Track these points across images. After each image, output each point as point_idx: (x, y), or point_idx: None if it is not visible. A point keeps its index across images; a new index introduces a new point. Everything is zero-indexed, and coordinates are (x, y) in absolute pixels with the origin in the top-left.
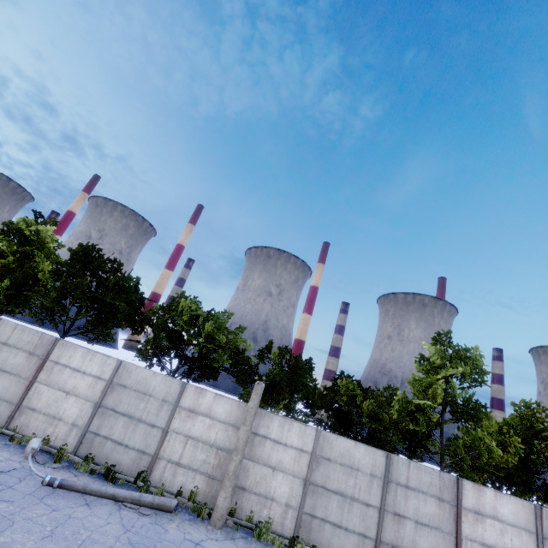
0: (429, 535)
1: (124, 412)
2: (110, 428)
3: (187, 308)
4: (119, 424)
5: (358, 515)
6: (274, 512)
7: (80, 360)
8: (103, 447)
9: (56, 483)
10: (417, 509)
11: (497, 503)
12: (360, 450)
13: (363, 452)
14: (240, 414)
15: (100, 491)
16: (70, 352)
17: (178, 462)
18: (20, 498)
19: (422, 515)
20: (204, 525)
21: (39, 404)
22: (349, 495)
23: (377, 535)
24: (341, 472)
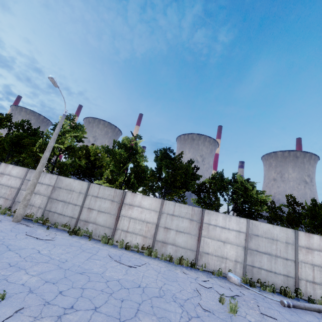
0: None
1: (264, 251)
2: (259, 262)
3: (239, 180)
4: (264, 259)
5: None
6: None
7: (223, 221)
8: (260, 274)
9: (291, 305)
10: None
11: None
12: None
13: None
14: None
15: (312, 308)
16: (214, 217)
17: (313, 281)
18: (296, 319)
19: None
20: None
21: (209, 250)
22: None
23: None
24: None
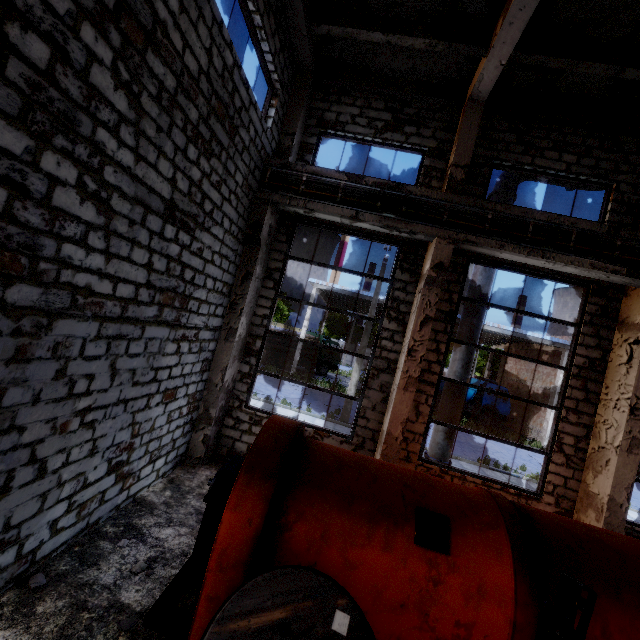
0: None
1: None
2: None
3: None
4: None
5: None
6: None
7: None
8: None
9: None
10: None
11: None
12: None
13: None
14: None
15: None
16: None
17: None
18: None
19: None
20: None
21: None
22: None
23: None
24: None
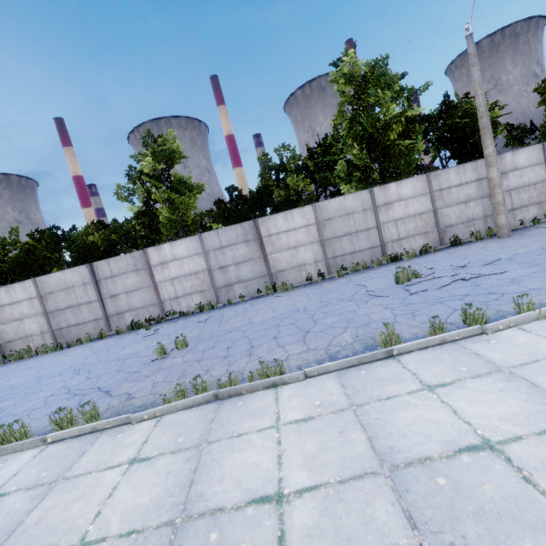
0: (137, 295)
1: None
2: None
3: None
4: None
5: (87, 312)
6: (37, 341)
7: None
8: None
9: None
10: (124, 285)
11: (173, 250)
12: (68, 274)
13: (71, 274)
14: None
15: None
16: None
17: None
18: None
19: (129, 286)
20: None
21: None
22: (76, 304)
23: (103, 315)
24: (63, 295)
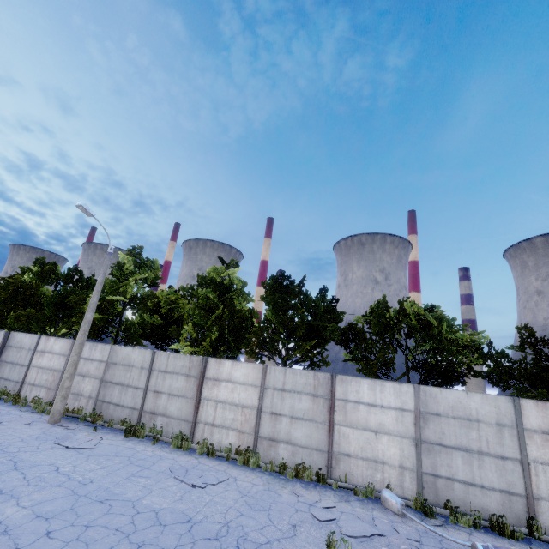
0: None
1: (455, 445)
2: (447, 467)
3: (411, 312)
4: (456, 460)
5: None
6: None
7: (370, 394)
8: (451, 490)
9: None
10: None
11: None
12: None
13: None
14: None
15: None
16: (354, 386)
17: None
18: None
19: None
20: None
21: (351, 448)
22: None
23: None
24: None
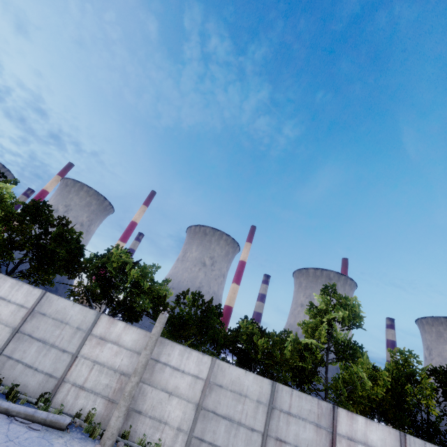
0: None
1: (39, 337)
2: (23, 352)
3: (117, 257)
4: (33, 348)
5: (243, 440)
6: (166, 436)
7: (8, 290)
8: (13, 370)
9: None
10: (297, 434)
11: (367, 430)
12: (249, 378)
13: (252, 380)
14: (145, 343)
15: None
16: (0, 282)
17: (82, 386)
18: None
19: (301, 440)
20: (93, 444)
21: None
22: (237, 420)
23: None
24: (231, 398)
